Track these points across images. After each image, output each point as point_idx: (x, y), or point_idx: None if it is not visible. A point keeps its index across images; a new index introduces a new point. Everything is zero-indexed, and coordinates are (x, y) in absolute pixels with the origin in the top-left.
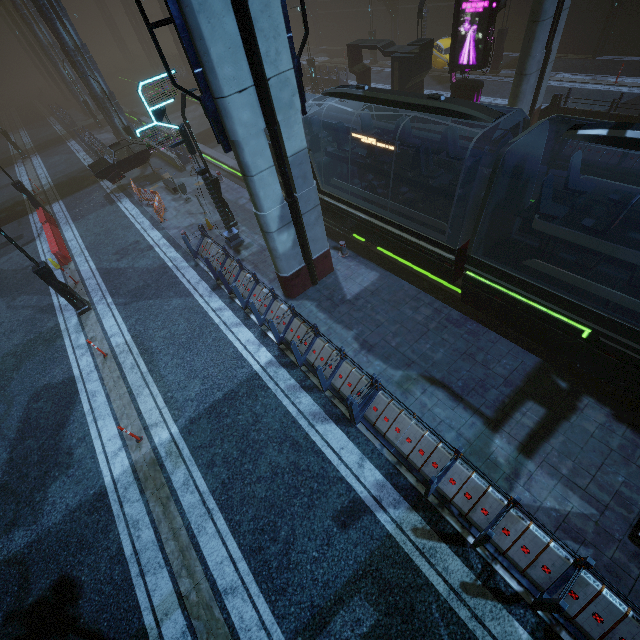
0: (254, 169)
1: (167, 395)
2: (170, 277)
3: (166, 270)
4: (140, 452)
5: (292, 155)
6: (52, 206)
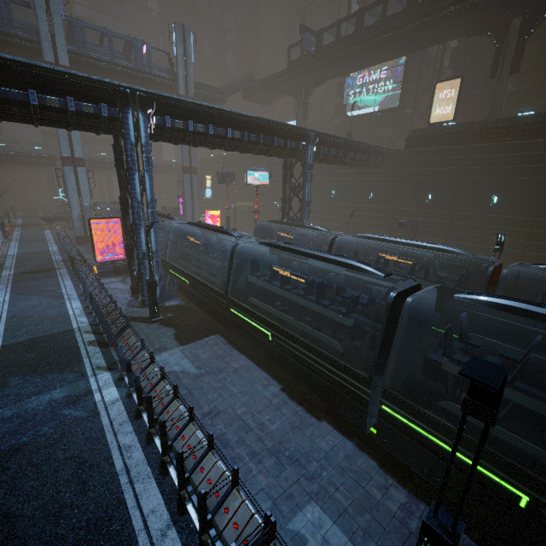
0: (73, 205)
1: (19, 251)
2: (45, 241)
3: (45, 240)
4: (2, 254)
5: (85, 206)
6: (15, 228)
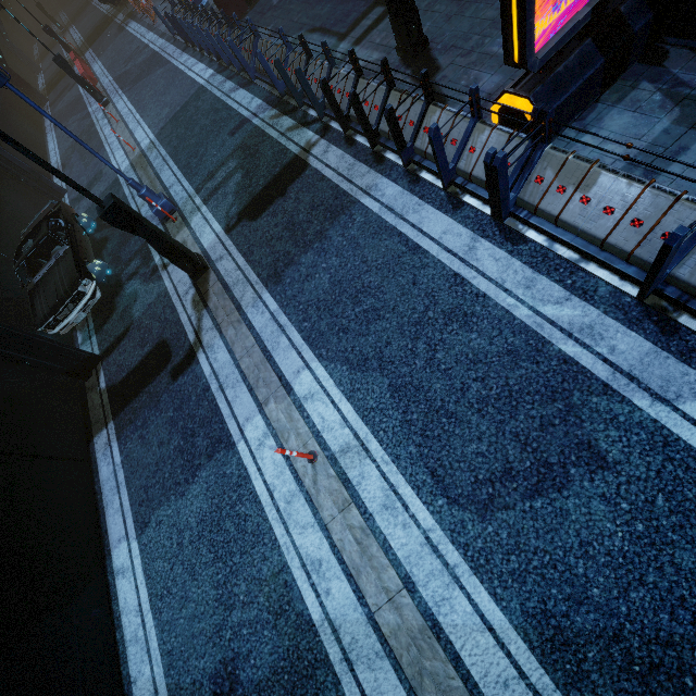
0: None
1: (150, 124)
2: (157, 58)
3: (155, 55)
4: (134, 155)
5: None
6: (85, 56)
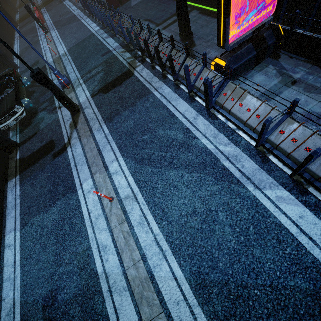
0: None
1: (66, 44)
2: (75, 17)
3: (74, 16)
4: (55, 57)
5: None
6: (41, 9)
